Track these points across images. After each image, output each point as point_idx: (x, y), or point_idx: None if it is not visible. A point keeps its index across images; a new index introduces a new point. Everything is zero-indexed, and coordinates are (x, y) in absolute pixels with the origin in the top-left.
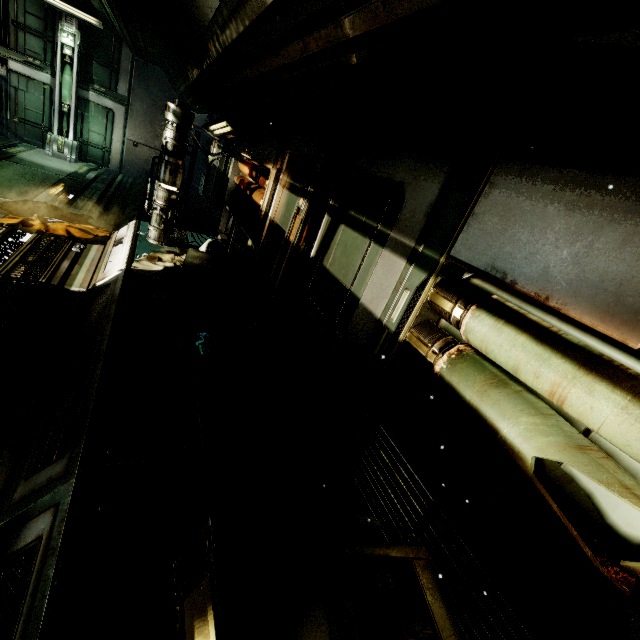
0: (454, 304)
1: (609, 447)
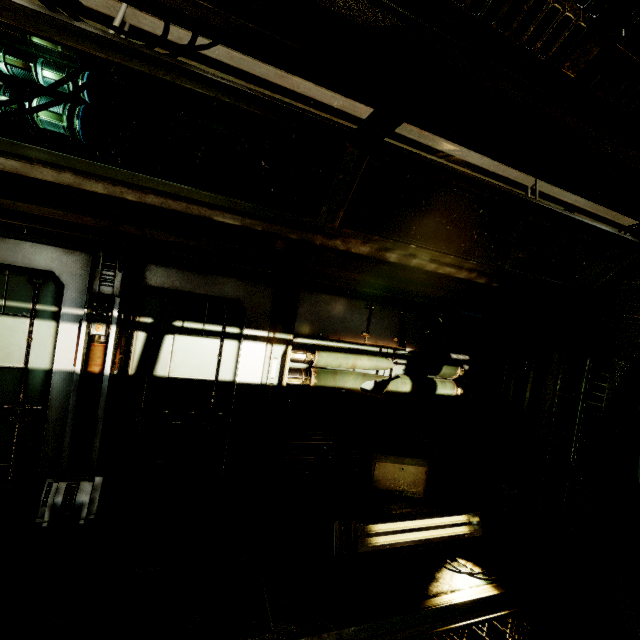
0: (306, 354)
1: (358, 371)
